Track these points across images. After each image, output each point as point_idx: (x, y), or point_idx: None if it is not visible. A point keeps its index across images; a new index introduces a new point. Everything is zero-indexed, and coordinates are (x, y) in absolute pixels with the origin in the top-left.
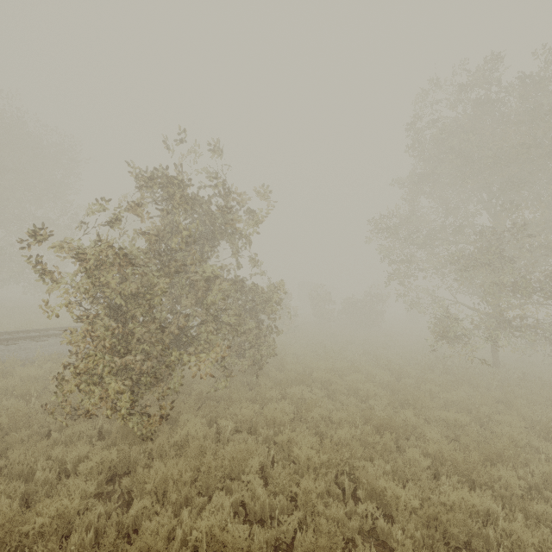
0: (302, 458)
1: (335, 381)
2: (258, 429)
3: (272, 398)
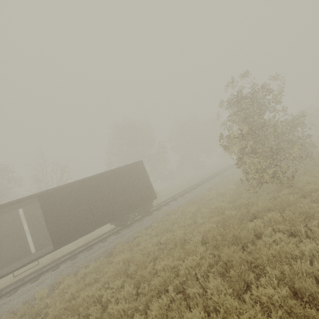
0: None
1: None
2: None
3: None
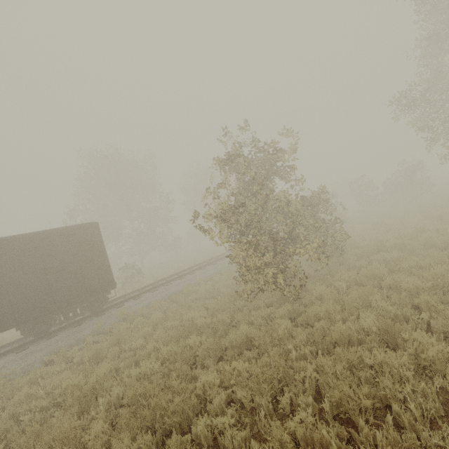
0: (411, 287)
1: (409, 243)
2: (364, 283)
3: (361, 265)
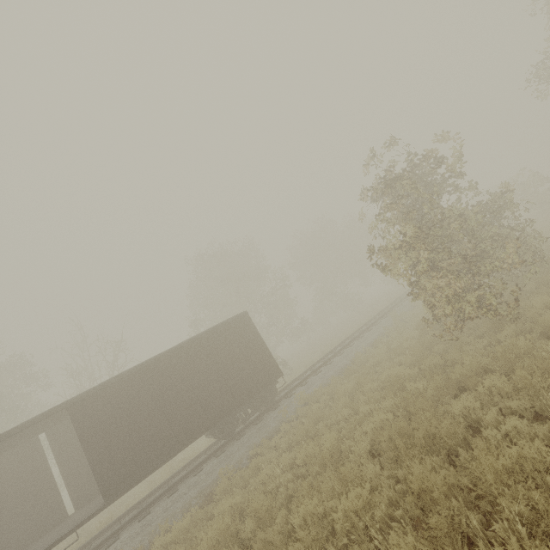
0: None
1: None
2: None
3: None
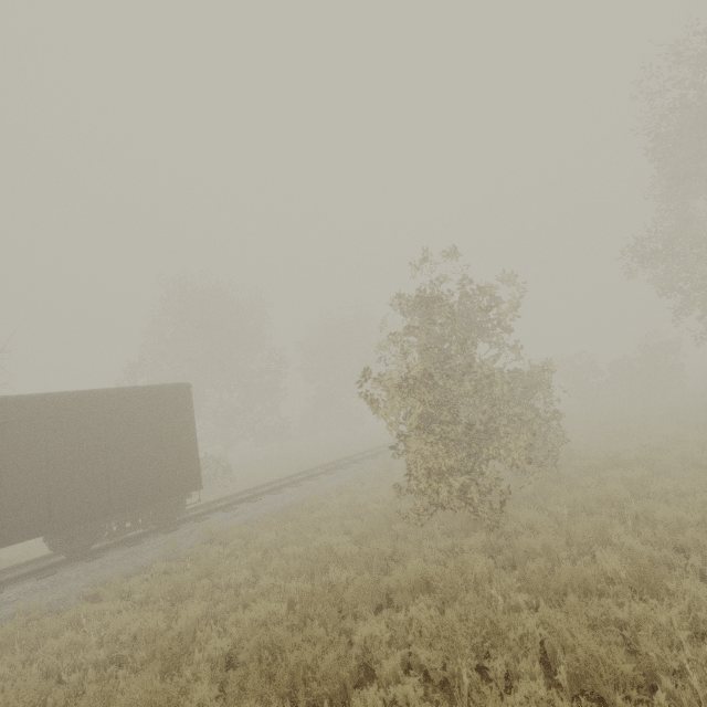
0: (671, 519)
1: (658, 458)
2: (596, 511)
3: (588, 485)
